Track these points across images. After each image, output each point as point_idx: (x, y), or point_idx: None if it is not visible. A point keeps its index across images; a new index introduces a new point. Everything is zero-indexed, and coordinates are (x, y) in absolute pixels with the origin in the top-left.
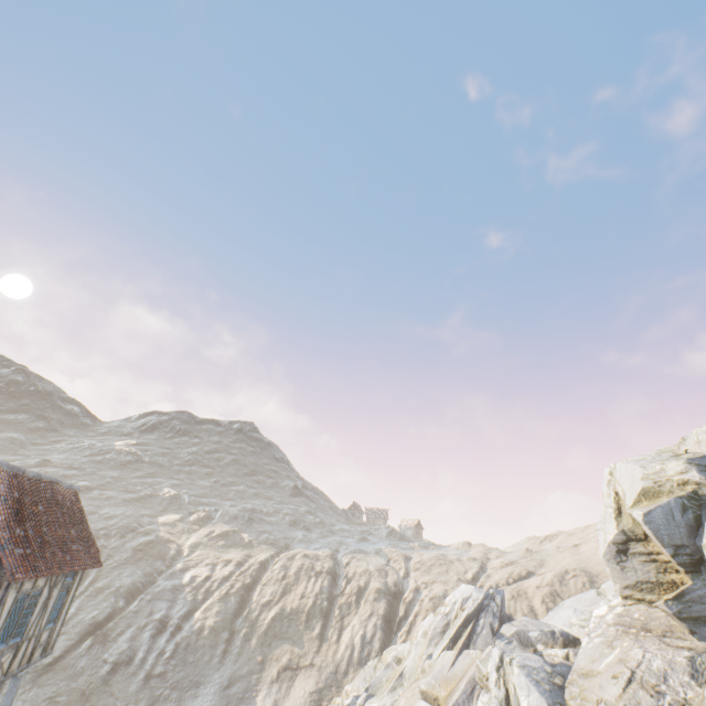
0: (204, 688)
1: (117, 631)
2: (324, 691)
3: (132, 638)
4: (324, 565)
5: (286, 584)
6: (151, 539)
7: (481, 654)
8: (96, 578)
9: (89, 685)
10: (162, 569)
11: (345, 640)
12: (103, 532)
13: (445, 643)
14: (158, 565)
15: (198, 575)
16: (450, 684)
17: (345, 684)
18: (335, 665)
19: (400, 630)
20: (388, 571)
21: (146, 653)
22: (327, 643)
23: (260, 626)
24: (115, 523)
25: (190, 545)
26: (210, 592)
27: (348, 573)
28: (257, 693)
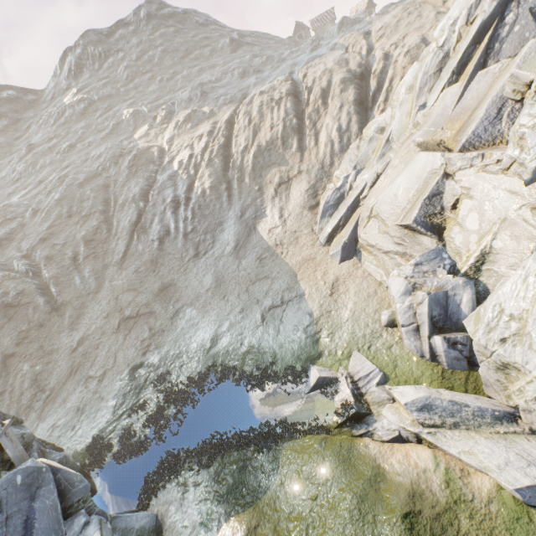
0: (226, 224)
1: (148, 222)
2: (317, 185)
3: (161, 221)
4: (282, 91)
5: (253, 126)
6: (134, 155)
7: (512, 62)
8: (116, 200)
9: (153, 256)
10: (156, 170)
11: (323, 141)
12: (100, 169)
13: (444, 82)
14: (151, 169)
15: (182, 159)
16: (458, 121)
17: (334, 172)
18: (320, 163)
19: (376, 104)
20: (349, 59)
21: (175, 224)
22: (307, 152)
23: (247, 167)
24: (104, 159)
25: (166, 142)
26: (198, 166)
27: (307, 85)
28: (265, 210)
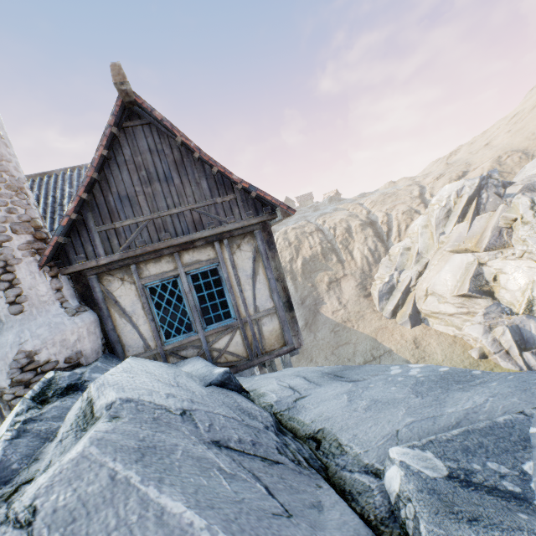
0: None
1: None
2: (363, 282)
3: None
4: (311, 228)
5: (294, 247)
6: None
7: (495, 213)
8: None
9: None
10: None
11: (358, 256)
12: None
13: (454, 221)
14: None
15: None
16: (473, 239)
17: (374, 275)
18: (361, 270)
19: (390, 238)
20: (356, 214)
21: None
22: (346, 263)
23: (297, 271)
24: None
25: None
26: None
27: (330, 226)
28: (322, 299)
